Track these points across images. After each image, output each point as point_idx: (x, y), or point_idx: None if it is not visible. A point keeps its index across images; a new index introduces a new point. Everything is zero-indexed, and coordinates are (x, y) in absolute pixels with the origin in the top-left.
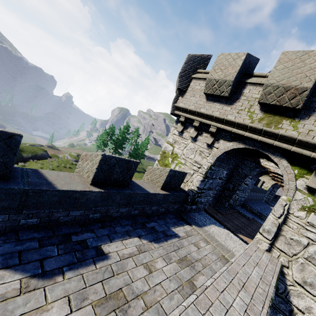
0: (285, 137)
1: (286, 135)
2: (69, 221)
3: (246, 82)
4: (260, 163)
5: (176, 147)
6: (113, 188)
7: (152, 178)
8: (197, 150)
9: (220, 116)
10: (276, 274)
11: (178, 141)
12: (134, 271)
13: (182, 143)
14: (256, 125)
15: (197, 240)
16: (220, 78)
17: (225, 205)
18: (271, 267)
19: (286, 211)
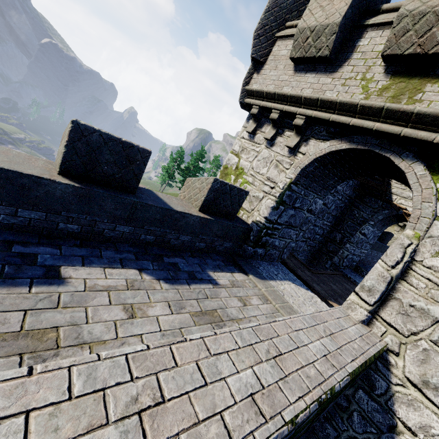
0: (426, 117)
1: (427, 112)
2: (20, 226)
3: (366, 24)
4: (392, 201)
5: (243, 158)
6: (103, 188)
7: (190, 195)
8: (272, 160)
9: (313, 94)
10: (364, 357)
11: (247, 149)
12: (101, 310)
13: (252, 151)
14: (373, 101)
15: (249, 295)
16: (319, 22)
17: (326, 264)
18: (359, 345)
19: (409, 256)
